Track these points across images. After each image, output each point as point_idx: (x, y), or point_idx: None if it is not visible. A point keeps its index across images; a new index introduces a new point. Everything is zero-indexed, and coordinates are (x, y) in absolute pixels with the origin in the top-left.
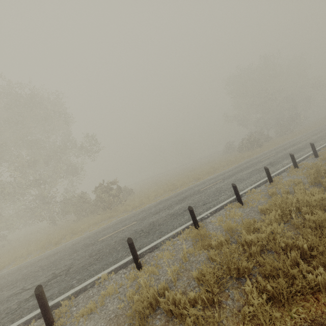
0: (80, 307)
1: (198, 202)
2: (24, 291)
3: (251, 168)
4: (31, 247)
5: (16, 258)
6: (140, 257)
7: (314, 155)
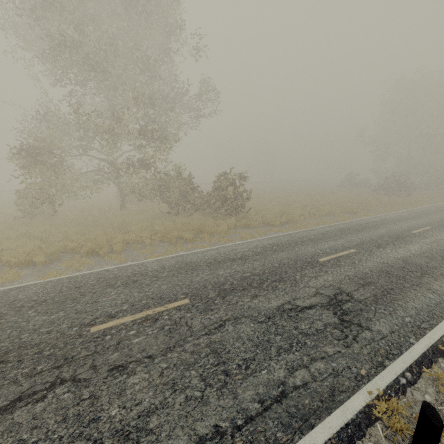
0: None
1: None
2: (304, 309)
3: None
4: (144, 233)
5: (122, 242)
6: None
7: None
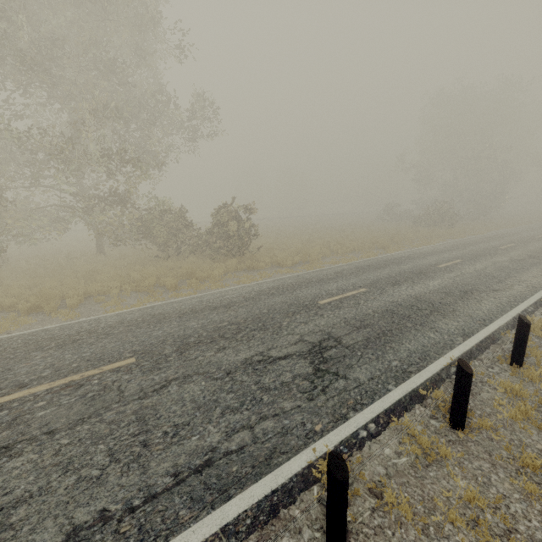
0: (476, 405)
1: (475, 286)
2: (277, 360)
3: (503, 256)
4: (113, 282)
5: (83, 295)
6: (485, 348)
7: None
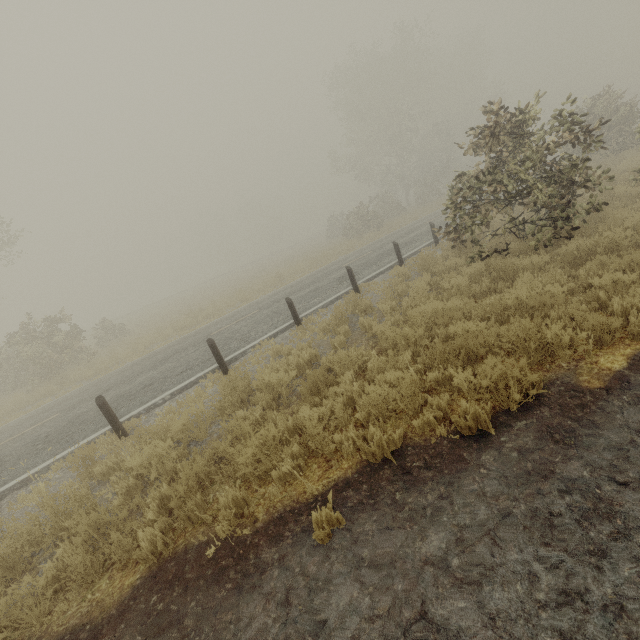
0: None
1: (178, 368)
2: None
3: (314, 286)
4: None
5: None
6: None
7: (399, 264)
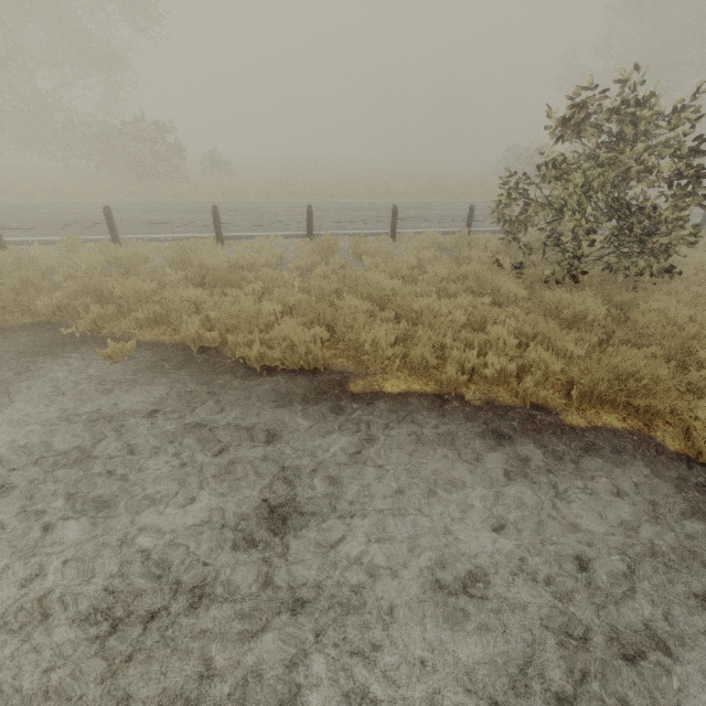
0: None
1: (203, 222)
2: None
3: (381, 213)
4: None
5: None
6: (25, 244)
7: None
